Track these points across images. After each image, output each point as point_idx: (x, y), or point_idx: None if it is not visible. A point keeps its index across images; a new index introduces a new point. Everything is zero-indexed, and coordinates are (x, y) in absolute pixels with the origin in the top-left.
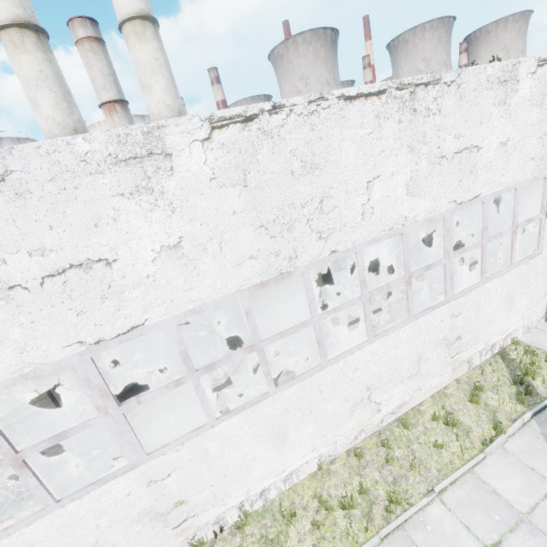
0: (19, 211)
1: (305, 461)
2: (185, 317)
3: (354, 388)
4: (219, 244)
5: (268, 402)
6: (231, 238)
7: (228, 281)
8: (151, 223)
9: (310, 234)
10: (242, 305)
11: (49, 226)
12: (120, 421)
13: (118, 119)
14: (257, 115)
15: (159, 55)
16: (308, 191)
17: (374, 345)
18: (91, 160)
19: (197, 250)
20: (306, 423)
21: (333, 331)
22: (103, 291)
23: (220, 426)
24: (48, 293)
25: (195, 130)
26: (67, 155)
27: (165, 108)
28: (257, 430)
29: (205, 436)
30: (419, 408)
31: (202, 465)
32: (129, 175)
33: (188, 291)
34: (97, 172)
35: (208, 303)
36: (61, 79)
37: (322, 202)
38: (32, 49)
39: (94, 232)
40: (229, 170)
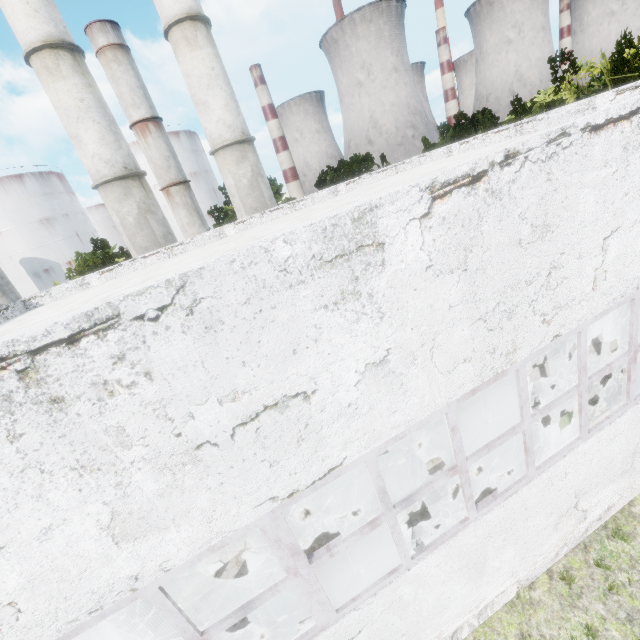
0: (208, 349)
1: (501, 591)
2: (386, 446)
3: (561, 498)
4: (430, 349)
5: (469, 530)
6: (443, 340)
7: (437, 395)
8: (356, 337)
9: (532, 319)
10: (447, 420)
11: (241, 363)
12: (310, 581)
13: (152, 140)
14: (486, 172)
15: (214, 63)
16: (536, 264)
17: (588, 443)
18: (292, 267)
19: (405, 362)
20: (506, 547)
21: (475, 399)
22: (299, 431)
23: (416, 567)
24: (239, 446)
25: (412, 205)
26: (265, 265)
27: (226, 129)
28: (454, 564)
29: (399, 581)
30: (630, 509)
31: (395, 614)
32: (334, 280)
33: (392, 414)
34: (298, 282)
35: (412, 425)
36: (104, 107)
37: (550, 274)
38: (69, 74)
39: (292, 361)
40: (448, 252)
